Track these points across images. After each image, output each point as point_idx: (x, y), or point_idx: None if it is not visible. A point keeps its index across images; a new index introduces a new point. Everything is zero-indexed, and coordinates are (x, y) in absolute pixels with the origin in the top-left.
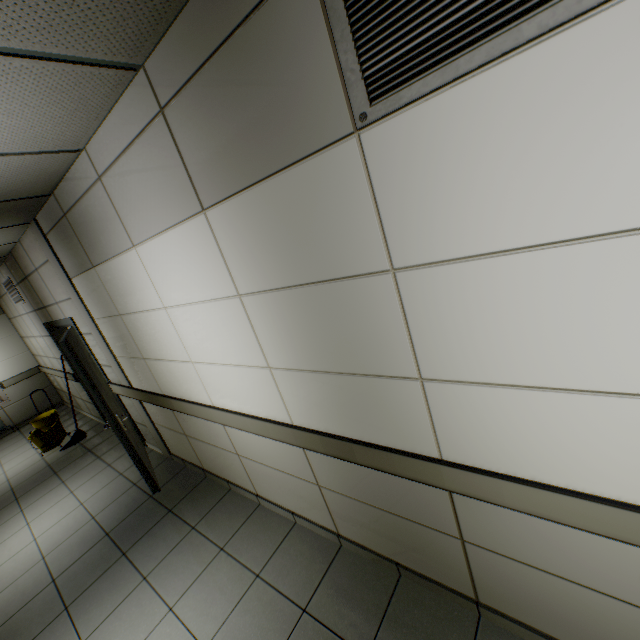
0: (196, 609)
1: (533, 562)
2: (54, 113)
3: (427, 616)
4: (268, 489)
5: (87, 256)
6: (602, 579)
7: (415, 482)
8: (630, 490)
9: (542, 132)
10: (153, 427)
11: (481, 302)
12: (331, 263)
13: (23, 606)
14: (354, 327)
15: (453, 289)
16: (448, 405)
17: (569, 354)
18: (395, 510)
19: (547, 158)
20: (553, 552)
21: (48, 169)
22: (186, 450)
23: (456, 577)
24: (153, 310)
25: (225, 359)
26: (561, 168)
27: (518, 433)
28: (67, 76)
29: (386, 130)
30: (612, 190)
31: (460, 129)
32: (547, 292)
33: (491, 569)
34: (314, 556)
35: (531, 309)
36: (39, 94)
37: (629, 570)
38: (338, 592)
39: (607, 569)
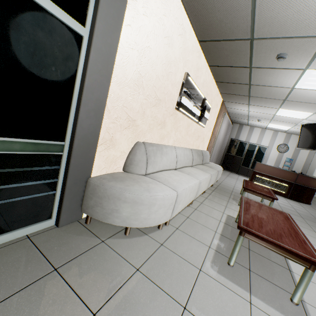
0: None
1: None
2: None
3: None
4: None
5: None
6: None
7: None
8: None
9: None
10: None
11: None
12: None
13: None
14: None
15: None
16: None
17: None
18: None
19: None
20: None
21: None
22: None
23: None
24: None
25: None
26: None
27: None
28: None
29: None
30: None
31: None
32: None
33: None
34: None
35: None
36: None
37: None
38: None
39: None
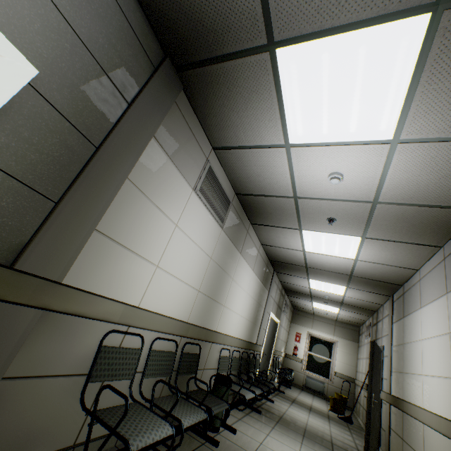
0: None
1: None
2: (408, 256)
3: None
4: None
5: (402, 312)
6: None
7: None
8: None
9: None
10: (387, 429)
11: None
12: None
13: (293, 423)
14: None
15: None
16: None
17: None
18: None
19: None
20: None
21: (402, 273)
22: None
23: None
24: (416, 341)
25: (435, 372)
26: None
27: None
28: (413, 247)
29: None
30: None
31: None
32: None
33: None
34: None
35: None
36: (404, 250)
37: None
38: None
39: None
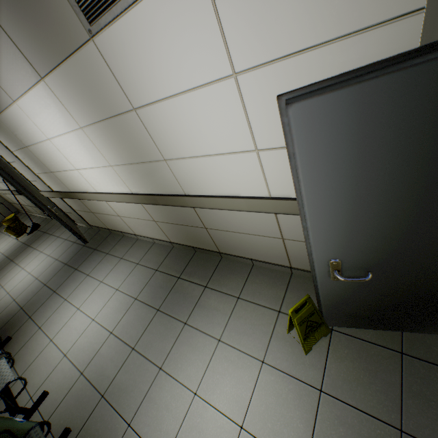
0: (112, 279)
1: (226, 229)
2: None
3: (203, 262)
4: (138, 230)
5: None
6: (242, 228)
7: (183, 208)
8: (233, 191)
9: (153, 46)
10: (75, 212)
11: (167, 122)
12: (111, 107)
13: (34, 295)
14: (133, 139)
15: (157, 117)
16: (177, 170)
17: (199, 141)
18: (183, 223)
19: (159, 58)
20: (228, 223)
21: None
22: (97, 221)
23: (211, 245)
24: (43, 141)
25: (91, 165)
26: (165, 62)
27: (200, 177)
28: None
29: (102, 39)
30: (181, 72)
31: (128, 42)
32: (183, 116)
33: (218, 237)
34: (162, 252)
35: (182, 124)
36: None
37: (246, 222)
38: (170, 262)
39: (241, 224)
